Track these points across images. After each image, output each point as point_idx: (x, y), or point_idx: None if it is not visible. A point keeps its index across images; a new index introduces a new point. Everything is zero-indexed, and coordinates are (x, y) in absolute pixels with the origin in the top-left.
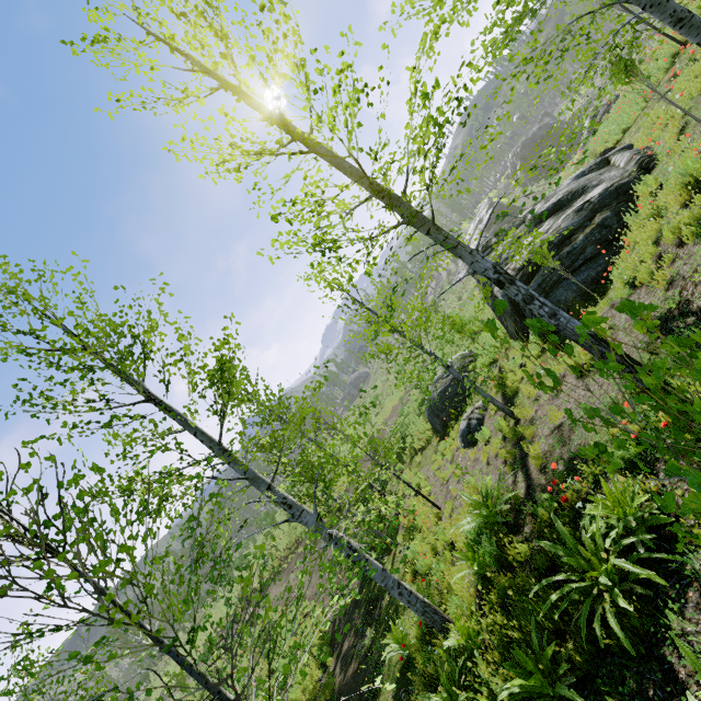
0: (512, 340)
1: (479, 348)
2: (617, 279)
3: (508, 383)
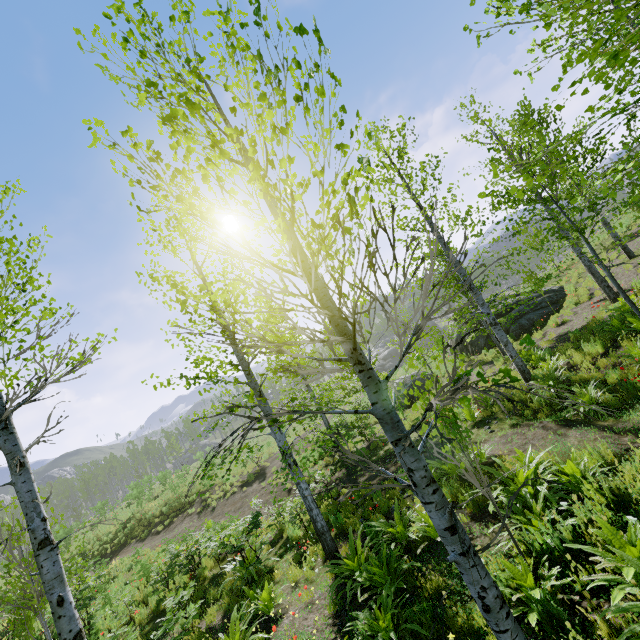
0: (473, 356)
1: (435, 370)
2: (568, 304)
3: (489, 358)
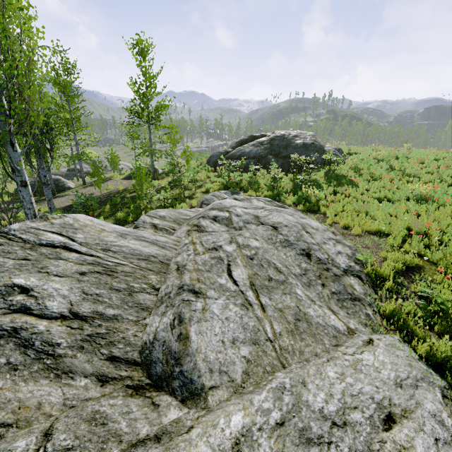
0: None
1: None
2: None
3: None
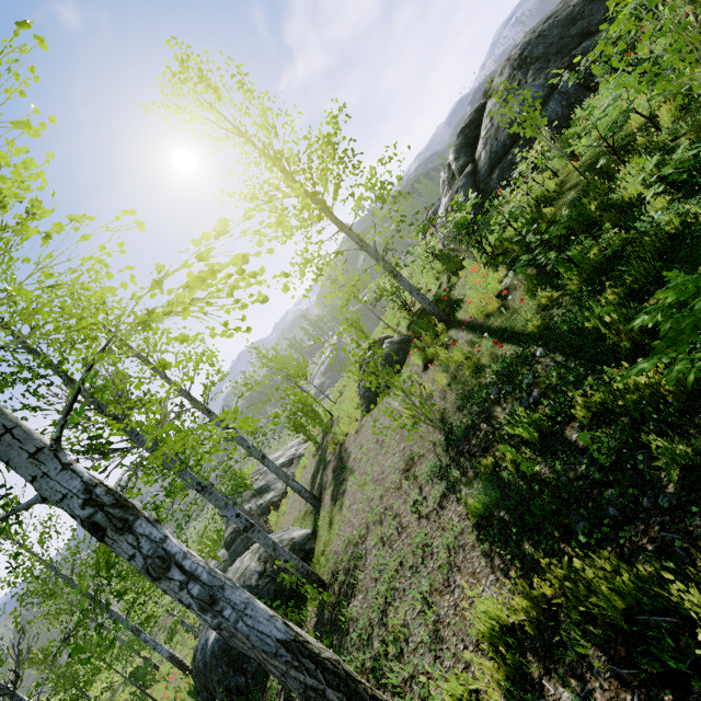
0: None
1: None
2: None
3: None
